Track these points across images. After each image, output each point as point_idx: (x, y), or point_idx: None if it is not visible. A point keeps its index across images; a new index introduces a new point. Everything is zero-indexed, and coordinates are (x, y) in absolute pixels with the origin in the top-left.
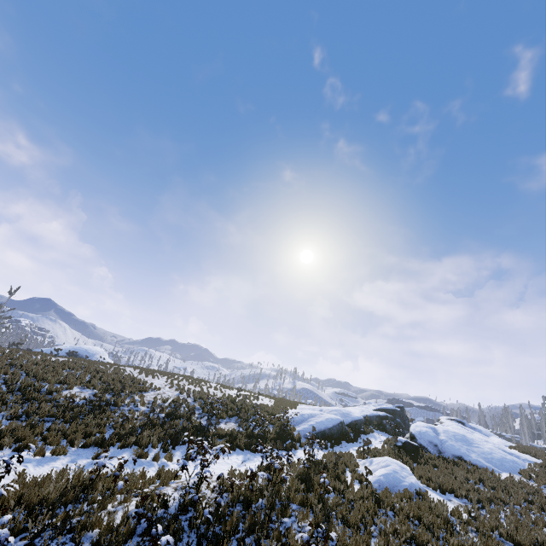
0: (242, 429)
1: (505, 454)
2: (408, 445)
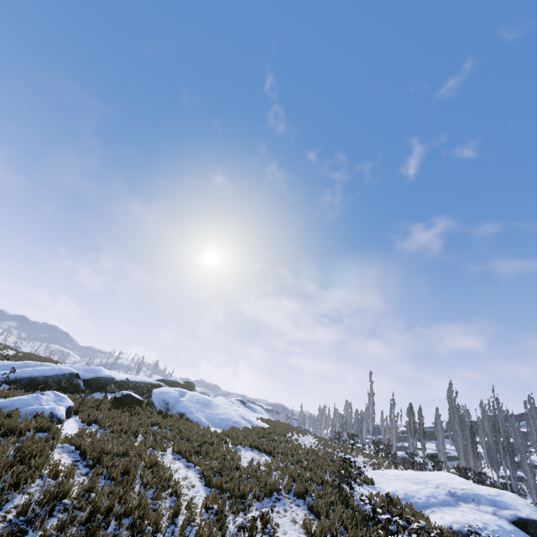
0: None
1: (236, 417)
2: (128, 398)
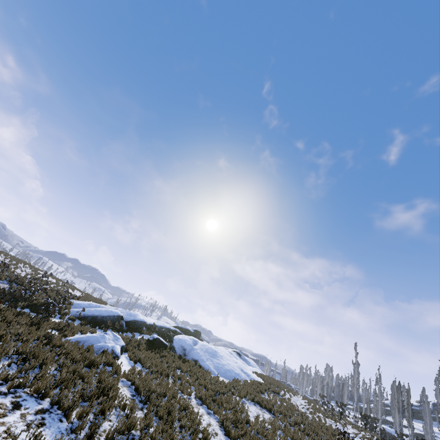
0: (11, 291)
1: (237, 369)
2: (157, 341)
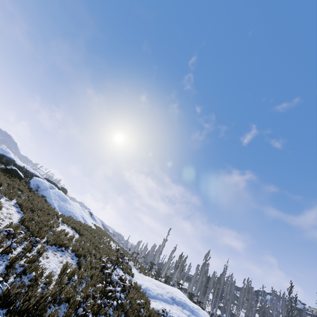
0: None
1: (78, 214)
2: (14, 172)
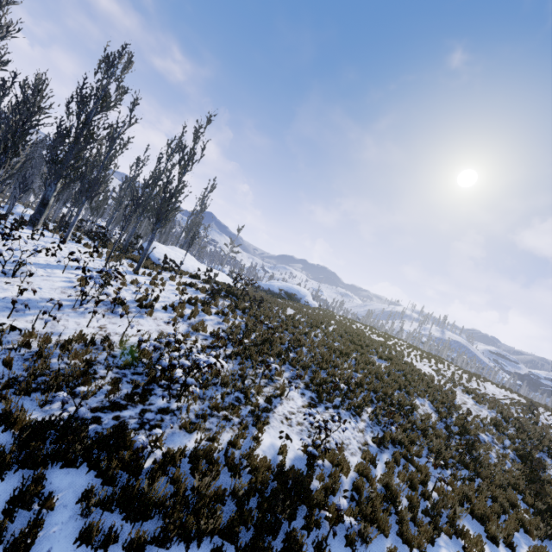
0: None
1: None
2: None
